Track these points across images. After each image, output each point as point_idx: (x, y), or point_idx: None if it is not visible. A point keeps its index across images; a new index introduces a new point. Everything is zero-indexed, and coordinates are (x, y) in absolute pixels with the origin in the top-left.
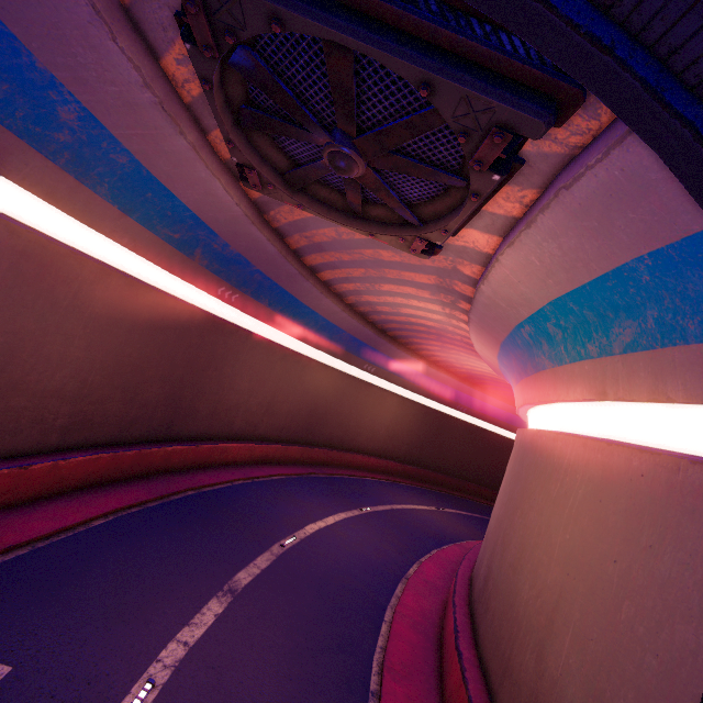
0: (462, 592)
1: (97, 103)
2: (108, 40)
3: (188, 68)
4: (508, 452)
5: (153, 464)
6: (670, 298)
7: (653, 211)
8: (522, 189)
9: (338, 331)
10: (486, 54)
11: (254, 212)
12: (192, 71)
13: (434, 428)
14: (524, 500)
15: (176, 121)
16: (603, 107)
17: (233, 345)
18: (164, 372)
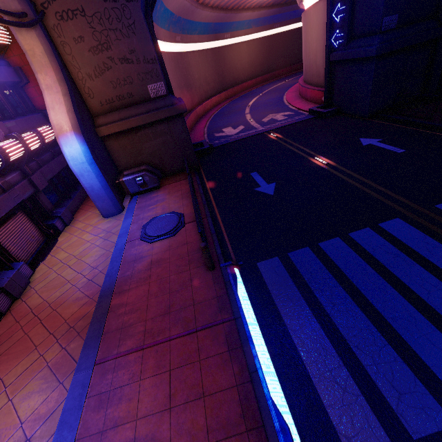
0: (301, 82)
1: None
2: None
3: None
4: None
5: (198, 114)
6: None
7: None
8: None
9: (209, 25)
10: None
11: None
12: None
13: (268, 48)
14: (307, 36)
15: None
16: None
17: (187, 61)
18: (183, 83)
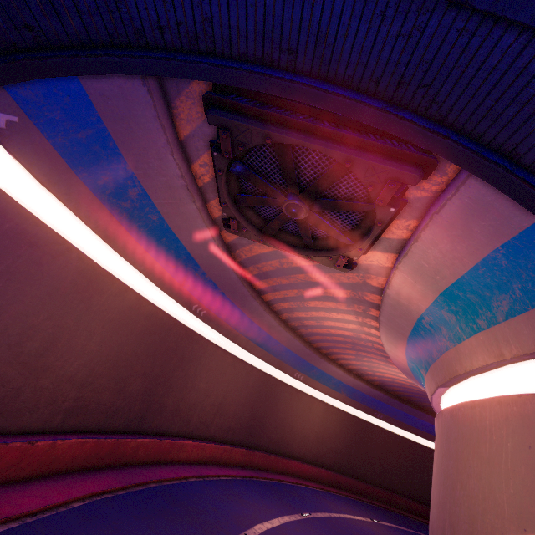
0: None
1: (151, 186)
2: (169, 155)
3: (205, 168)
4: (427, 460)
5: (124, 454)
6: (525, 273)
7: (495, 219)
8: (407, 220)
9: (275, 342)
10: (380, 146)
11: (226, 251)
12: (207, 170)
13: (357, 435)
14: (460, 471)
15: (192, 195)
16: (448, 169)
17: (197, 351)
18: (146, 369)
